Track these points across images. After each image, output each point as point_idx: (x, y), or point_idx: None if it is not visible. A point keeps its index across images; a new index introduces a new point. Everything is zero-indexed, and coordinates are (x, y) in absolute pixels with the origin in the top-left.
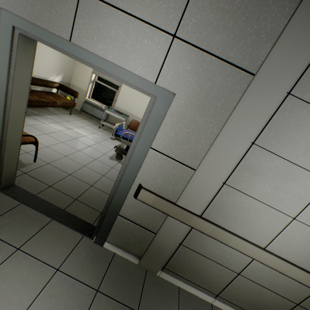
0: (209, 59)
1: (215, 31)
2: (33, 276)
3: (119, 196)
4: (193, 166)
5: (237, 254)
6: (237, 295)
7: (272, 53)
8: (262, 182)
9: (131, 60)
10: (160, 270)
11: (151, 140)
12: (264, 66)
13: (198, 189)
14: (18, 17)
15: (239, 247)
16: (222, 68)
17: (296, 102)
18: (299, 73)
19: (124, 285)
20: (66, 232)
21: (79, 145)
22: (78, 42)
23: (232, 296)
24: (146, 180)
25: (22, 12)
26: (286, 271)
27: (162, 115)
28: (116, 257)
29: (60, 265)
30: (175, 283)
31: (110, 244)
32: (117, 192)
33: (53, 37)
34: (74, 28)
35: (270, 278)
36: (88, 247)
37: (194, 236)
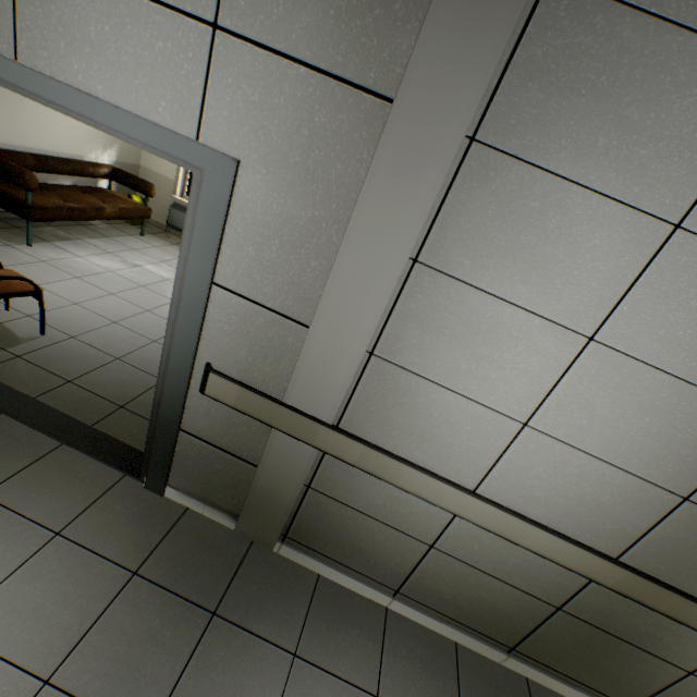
0: (296, 73)
1: (296, 6)
2: (6, 544)
3: (174, 391)
4: (305, 319)
5: (421, 505)
6: (436, 590)
7: (420, 45)
8: (447, 348)
9: (140, 91)
10: (278, 540)
11: (210, 267)
12: (407, 78)
13: (320, 369)
14: None
15: (419, 489)
16: (324, 91)
17: (492, 159)
18: (485, 89)
19: (196, 565)
20: (89, 468)
21: (150, 299)
22: (33, 61)
23: (427, 592)
24: (220, 356)
25: None
26: (520, 537)
27: (222, 209)
28: (189, 517)
29: (65, 526)
30: (311, 567)
31: (177, 491)
32: (167, 382)
33: None
34: (19, 29)
35: (495, 554)
36: (131, 496)
37: (332, 470)
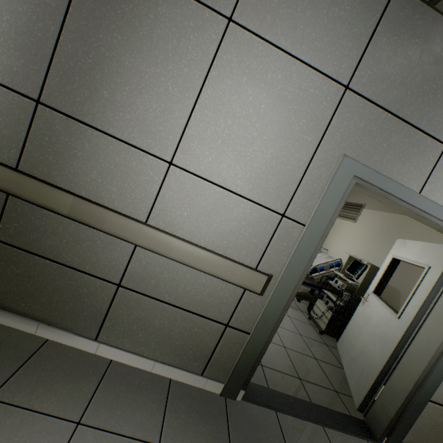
0: None
1: None
2: None
3: (437, 375)
4: None
5: None
6: None
7: None
8: None
9: None
10: None
11: None
12: None
13: None
14: (365, 166)
15: None
16: None
17: None
18: None
19: None
20: None
21: None
22: (428, 196)
23: None
24: None
25: (365, 160)
26: None
27: None
28: None
29: None
30: None
31: None
32: (435, 370)
33: (405, 191)
34: (428, 181)
35: None
36: None
37: None
